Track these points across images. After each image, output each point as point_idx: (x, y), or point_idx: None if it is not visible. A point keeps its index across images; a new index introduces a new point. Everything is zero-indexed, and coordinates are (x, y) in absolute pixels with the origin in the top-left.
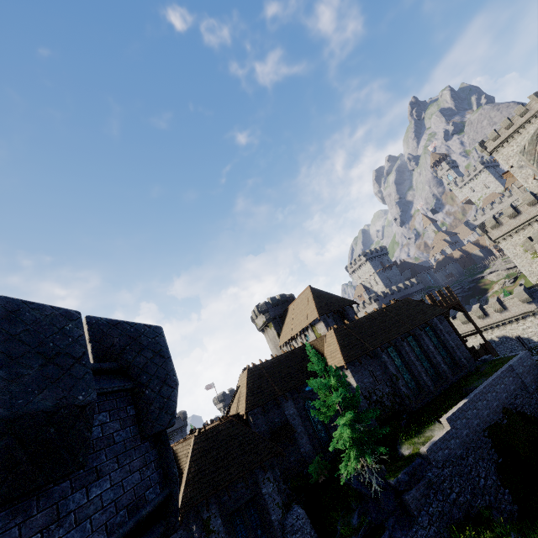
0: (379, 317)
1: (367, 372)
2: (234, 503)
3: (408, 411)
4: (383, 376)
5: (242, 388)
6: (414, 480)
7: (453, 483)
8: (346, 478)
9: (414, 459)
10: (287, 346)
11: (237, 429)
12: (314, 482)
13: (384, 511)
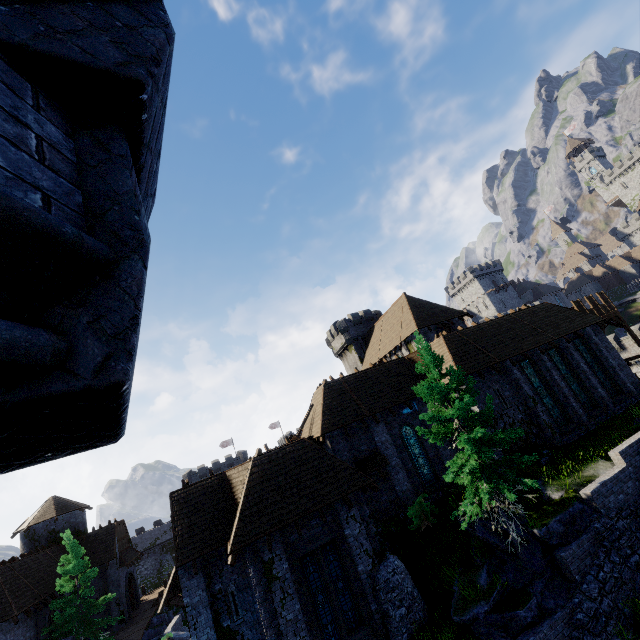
0: (506, 324)
1: (492, 392)
2: (305, 544)
3: (550, 446)
4: (514, 398)
5: (317, 407)
6: (572, 532)
7: (634, 541)
8: (470, 522)
9: (570, 504)
10: None
11: (310, 452)
12: (415, 529)
13: (527, 571)
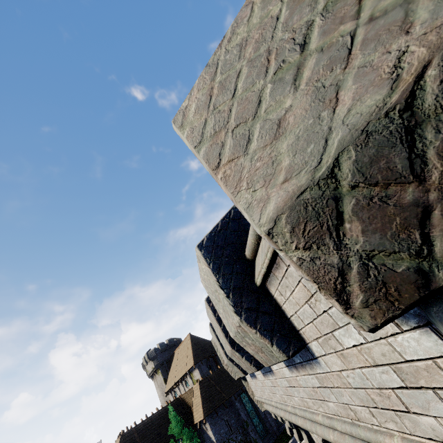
0: None
1: (223, 422)
2: None
3: None
4: (237, 423)
5: None
6: None
7: None
8: None
9: None
10: (171, 393)
11: None
12: None
13: None
